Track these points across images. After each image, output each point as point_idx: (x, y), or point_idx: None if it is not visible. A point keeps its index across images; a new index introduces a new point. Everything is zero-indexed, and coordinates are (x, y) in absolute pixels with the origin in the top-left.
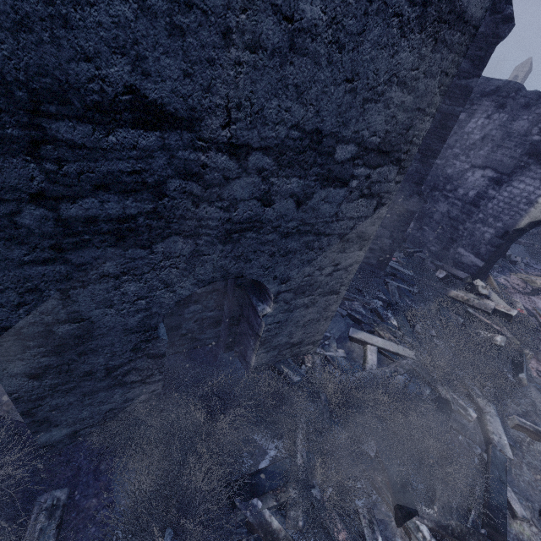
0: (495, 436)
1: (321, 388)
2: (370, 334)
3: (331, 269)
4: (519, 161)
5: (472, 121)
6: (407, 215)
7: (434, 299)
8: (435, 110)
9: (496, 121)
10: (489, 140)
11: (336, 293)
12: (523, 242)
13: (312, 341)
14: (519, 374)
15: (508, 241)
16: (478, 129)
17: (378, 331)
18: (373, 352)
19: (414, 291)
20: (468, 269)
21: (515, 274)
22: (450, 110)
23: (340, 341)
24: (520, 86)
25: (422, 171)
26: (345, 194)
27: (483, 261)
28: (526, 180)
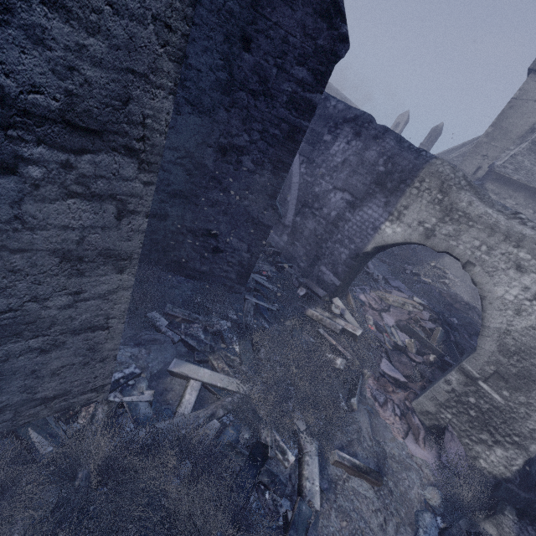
0: (309, 483)
1: (83, 460)
2: (199, 365)
3: (68, 298)
4: (369, 188)
5: (336, 144)
6: (263, 229)
7: (289, 319)
8: (173, 83)
9: (354, 147)
10: (347, 165)
11: (103, 328)
12: (388, 261)
13: (90, 388)
14: (352, 398)
15: (360, 262)
16: (340, 153)
17: (211, 361)
18: (194, 390)
19: (273, 309)
20: (328, 287)
21: (374, 291)
22: (298, 123)
23: (157, 377)
24: (372, 118)
25: (275, 183)
26: (21, 188)
27: (340, 280)
28: (373, 207)
